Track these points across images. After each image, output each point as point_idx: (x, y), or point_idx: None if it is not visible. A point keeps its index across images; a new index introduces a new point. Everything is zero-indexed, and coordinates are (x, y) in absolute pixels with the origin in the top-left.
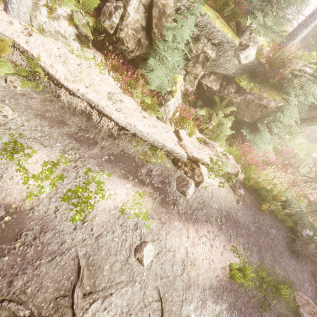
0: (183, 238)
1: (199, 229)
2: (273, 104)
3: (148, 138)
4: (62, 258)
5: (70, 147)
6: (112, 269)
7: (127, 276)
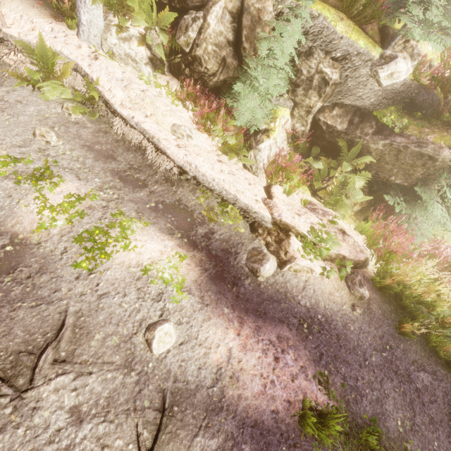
0: (229, 334)
1: (264, 329)
2: (446, 154)
3: (213, 186)
4: (48, 308)
5: (110, 185)
6: (105, 342)
7: (122, 358)
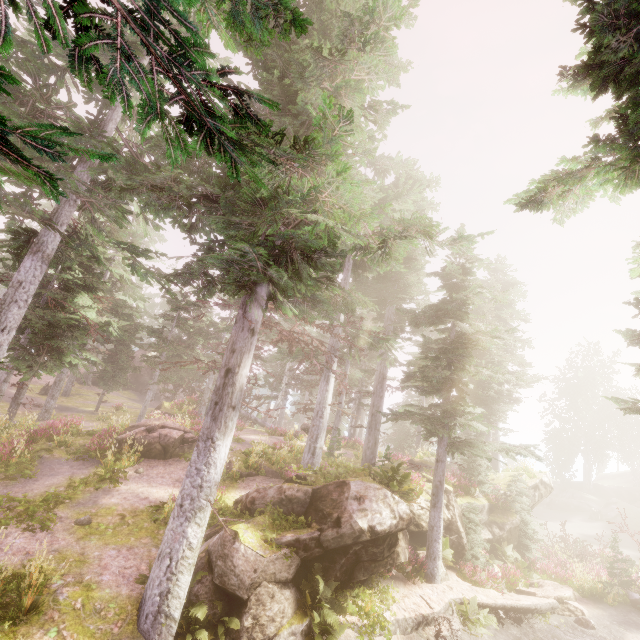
0: None
1: None
2: (518, 521)
3: (544, 605)
4: None
5: None
6: None
7: None
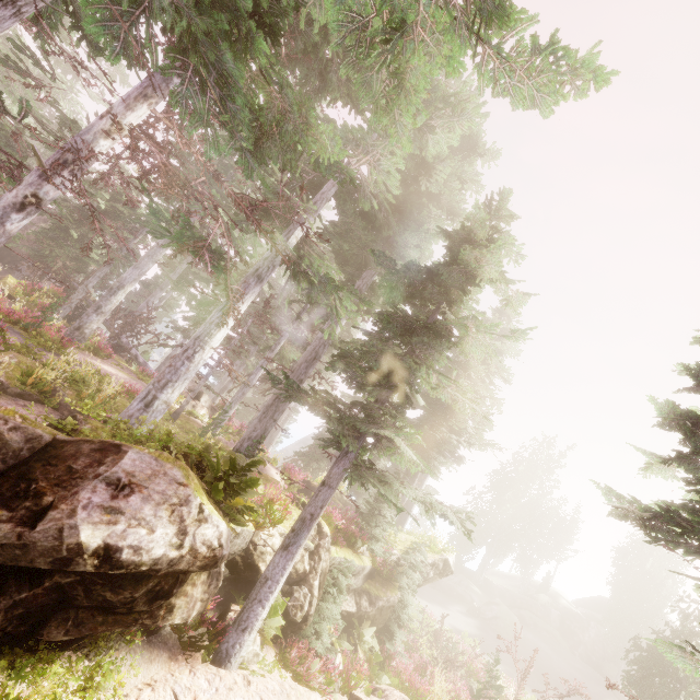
0: None
1: None
2: (397, 600)
3: None
4: None
5: None
6: None
7: None
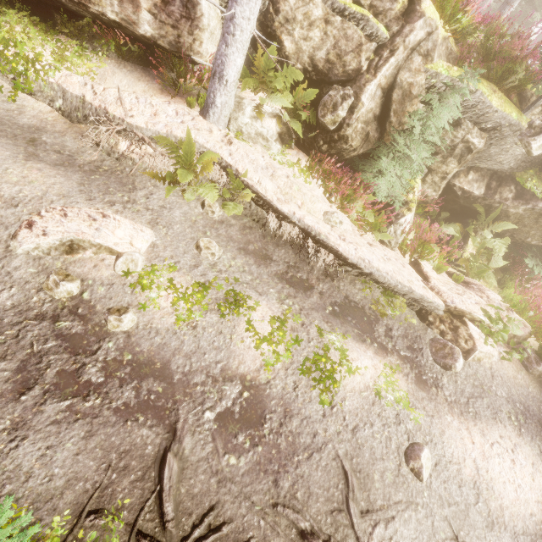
0: (468, 444)
1: (486, 431)
2: None
3: (388, 280)
4: (321, 456)
5: (284, 294)
6: (384, 481)
7: (404, 494)
